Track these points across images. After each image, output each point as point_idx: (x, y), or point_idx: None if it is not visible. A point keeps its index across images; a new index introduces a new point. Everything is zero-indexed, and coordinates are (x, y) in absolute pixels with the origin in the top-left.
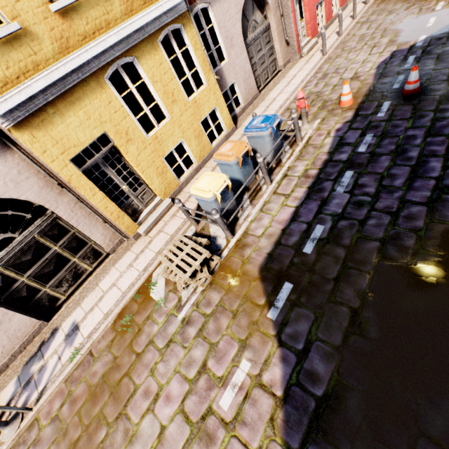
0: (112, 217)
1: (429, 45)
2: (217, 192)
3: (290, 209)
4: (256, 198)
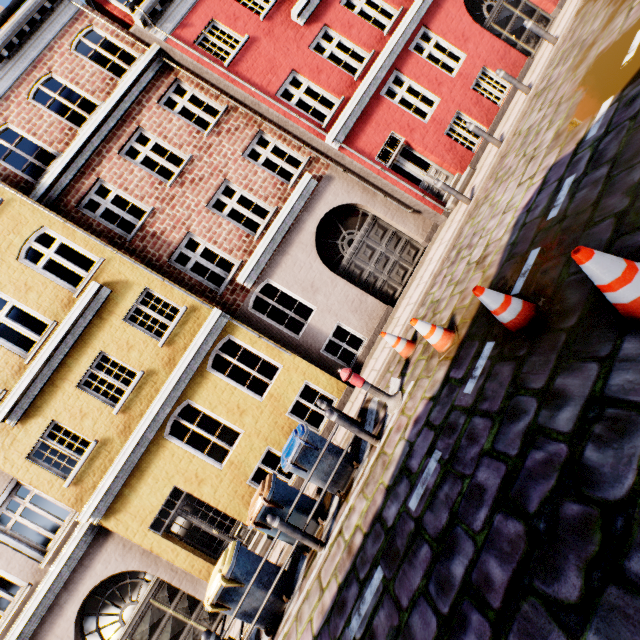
0: (202, 576)
1: (605, 132)
2: (207, 602)
3: (308, 637)
4: (307, 573)
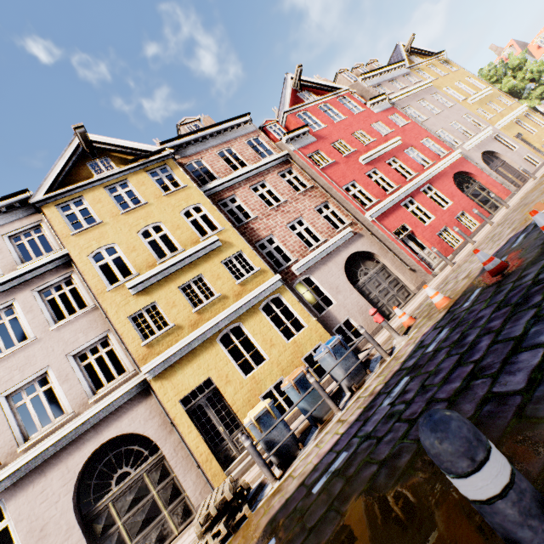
0: (201, 459)
1: None
2: (251, 415)
3: (336, 437)
4: (322, 430)
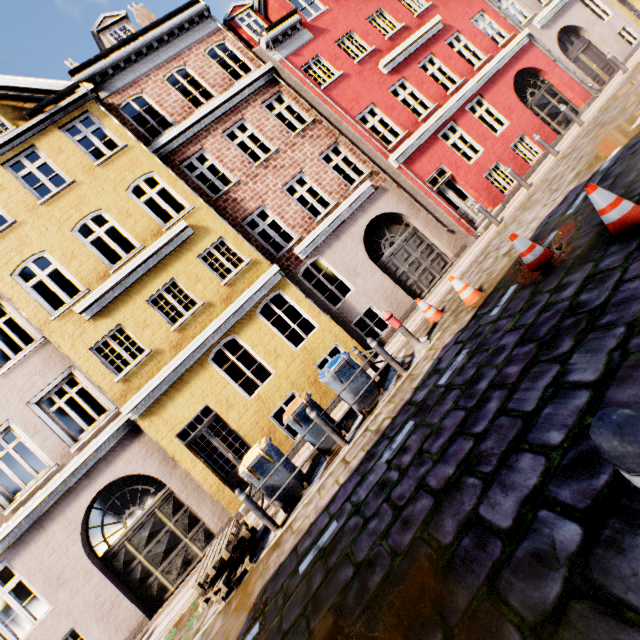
0: (212, 491)
1: (613, 164)
2: (244, 466)
3: (335, 488)
4: (328, 466)
